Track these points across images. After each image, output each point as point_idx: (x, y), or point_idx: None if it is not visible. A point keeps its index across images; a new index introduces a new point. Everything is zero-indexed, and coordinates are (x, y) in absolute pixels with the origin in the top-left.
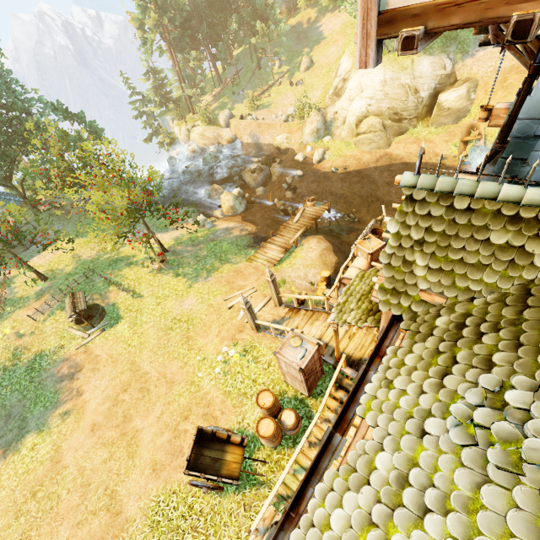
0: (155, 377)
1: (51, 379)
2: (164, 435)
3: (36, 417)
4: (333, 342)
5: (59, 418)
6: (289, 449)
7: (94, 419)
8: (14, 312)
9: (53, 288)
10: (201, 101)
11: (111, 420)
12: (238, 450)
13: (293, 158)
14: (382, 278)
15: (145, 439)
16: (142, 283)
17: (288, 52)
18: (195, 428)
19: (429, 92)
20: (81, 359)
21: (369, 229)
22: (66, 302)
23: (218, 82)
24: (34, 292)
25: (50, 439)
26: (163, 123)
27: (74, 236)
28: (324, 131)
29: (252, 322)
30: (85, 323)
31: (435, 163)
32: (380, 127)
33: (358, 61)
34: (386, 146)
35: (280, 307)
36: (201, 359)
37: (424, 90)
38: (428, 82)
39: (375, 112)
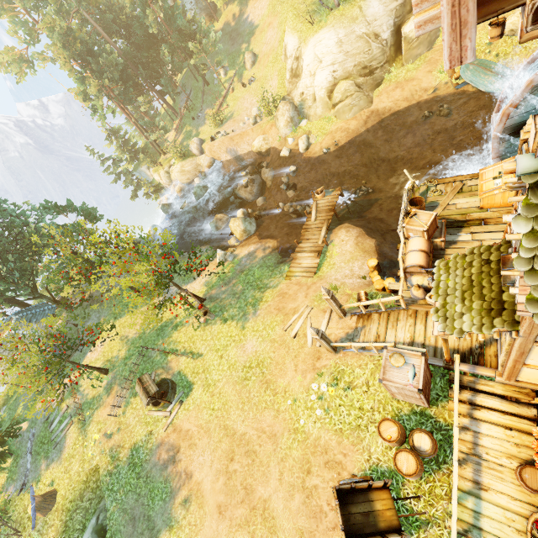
0: (255, 435)
1: (156, 469)
2: (296, 498)
3: (159, 513)
4: (430, 340)
5: (181, 508)
6: (436, 473)
7: (217, 500)
8: (94, 415)
9: (118, 378)
10: (167, 140)
11: (234, 496)
12: (383, 494)
13: (278, 156)
14: (526, 288)
15: (277, 507)
16: (195, 342)
17: (228, 56)
18: (323, 480)
19: (390, 30)
20: (174, 439)
21: (406, 203)
22: (136, 390)
23: (173, 115)
24: (102, 388)
25: (183, 534)
26: (140, 175)
27: (113, 319)
28: (297, 116)
29: (329, 347)
30: (162, 402)
31: (428, 98)
32: (354, 89)
33: (446, 60)
34: (368, 104)
35: (346, 317)
36: (292, 402)
37: (384, 31)
38: (384, 21)
39: (343, 76)
